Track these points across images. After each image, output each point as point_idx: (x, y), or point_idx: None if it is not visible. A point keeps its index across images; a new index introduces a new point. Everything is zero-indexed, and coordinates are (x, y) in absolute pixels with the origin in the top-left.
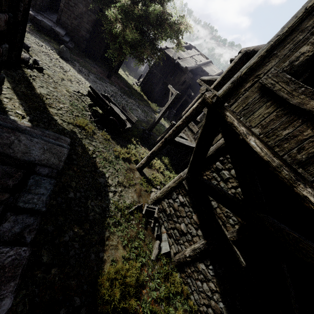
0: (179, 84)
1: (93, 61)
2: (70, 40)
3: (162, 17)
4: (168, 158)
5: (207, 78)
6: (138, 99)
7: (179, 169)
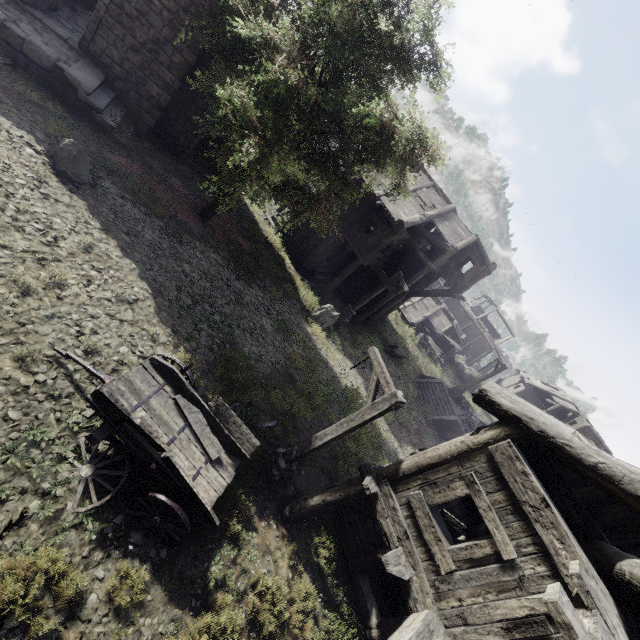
0: (376, 251)
1: (171, 160)
2: (114, 102)
3: (379, 130)
4: (331, 544)
5: (510, 406)
6: (271, 277)
7: (358, 569)
